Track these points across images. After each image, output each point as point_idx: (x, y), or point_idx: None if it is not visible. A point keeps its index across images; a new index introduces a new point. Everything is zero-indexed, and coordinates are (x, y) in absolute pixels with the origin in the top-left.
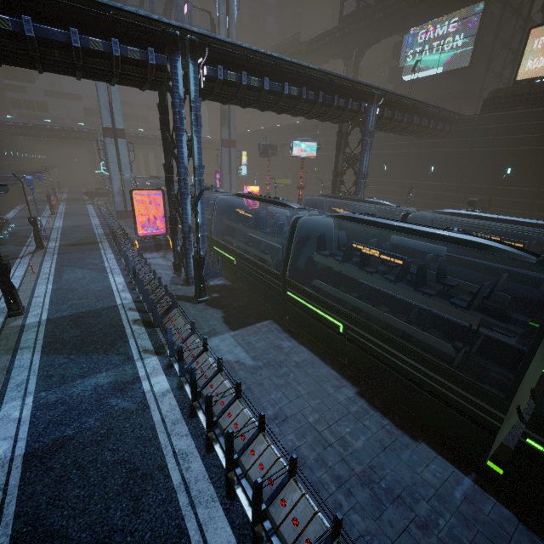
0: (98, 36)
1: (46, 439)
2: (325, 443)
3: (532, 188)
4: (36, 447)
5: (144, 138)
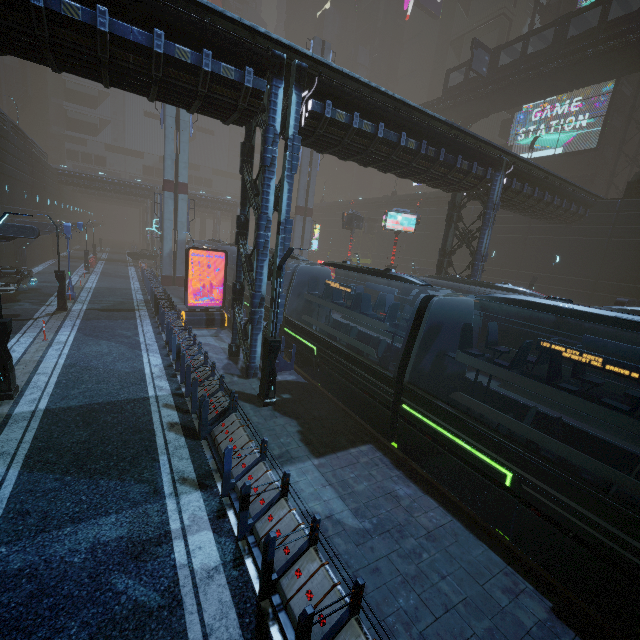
0: (187, 45)
1: None
2: None
3: None
4: None
5: (205, 201)
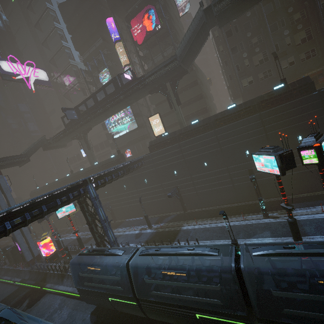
0: None
1: None
2: None
3: (188, 176)
4: None
5: None
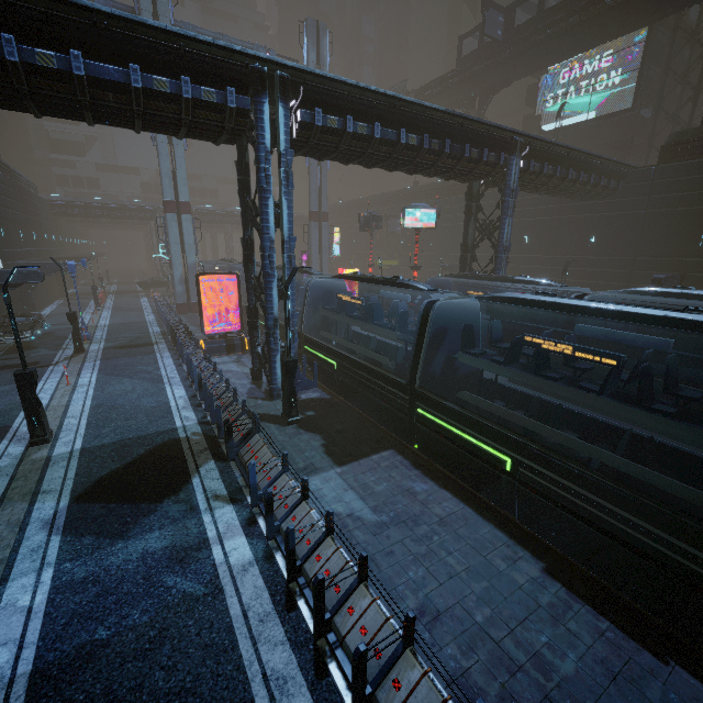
0: (164, 74)
1: (66, 646)
2: (511, 663)
3: None
4: (49, 660)
5: (212, 215)
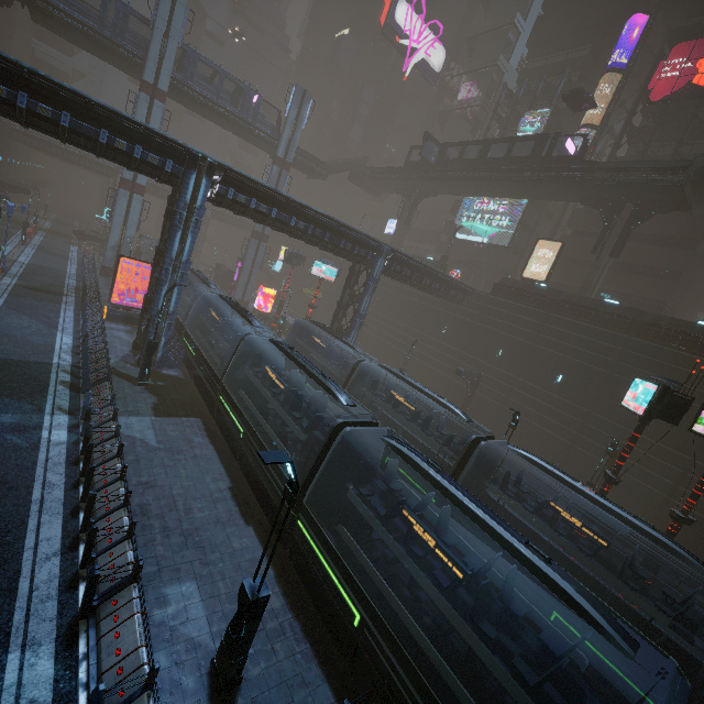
0: (126, 138)
1: None
2: (174, 508)
3: (514, 375)
4: None
5: None
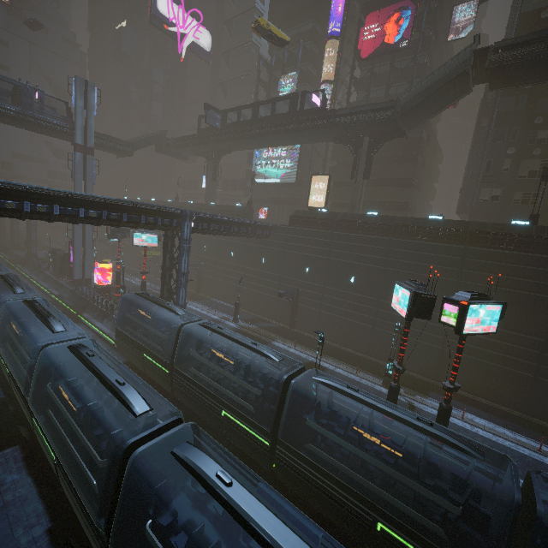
0: None
1: None
2: None
3: (321, 284)
4: None
5: None
